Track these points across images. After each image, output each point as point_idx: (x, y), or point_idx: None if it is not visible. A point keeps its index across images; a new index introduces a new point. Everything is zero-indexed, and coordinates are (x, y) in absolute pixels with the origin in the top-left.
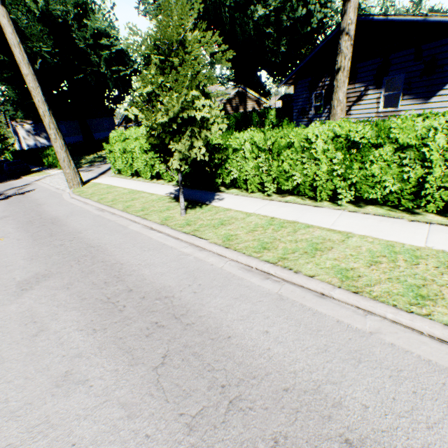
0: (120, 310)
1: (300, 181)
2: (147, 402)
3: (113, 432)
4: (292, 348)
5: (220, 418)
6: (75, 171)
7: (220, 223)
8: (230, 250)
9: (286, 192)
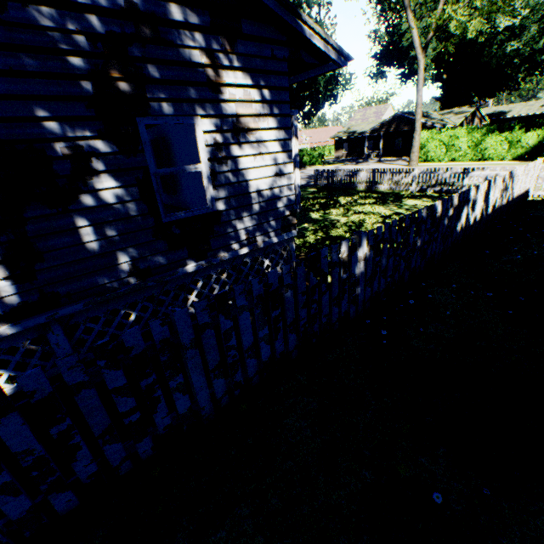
0: None
1: None
2: None
3: None
4: None
5: None
6: (418, 155)
7: None
8: None
9: None
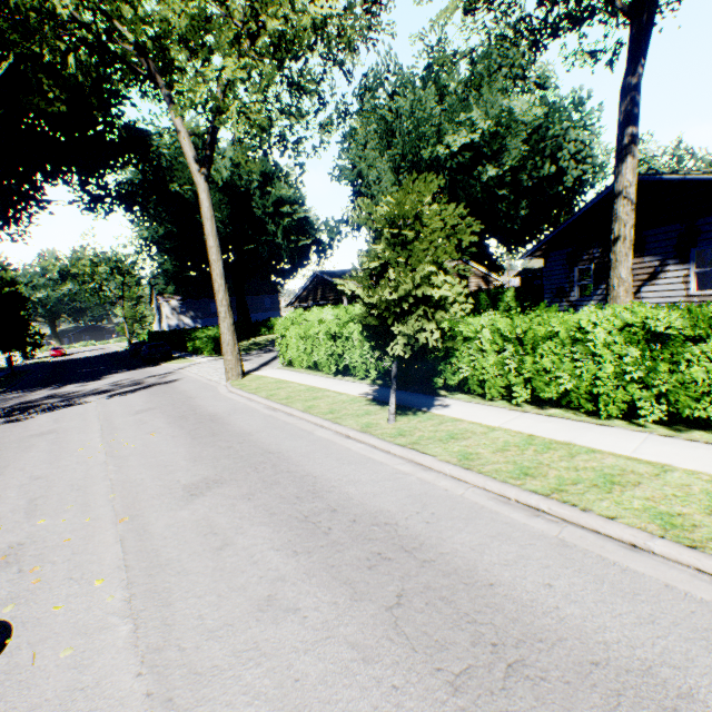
0: (325, 532)
1: (571, 386)
2: (386, 646)
3: (346, 675)
4: (594, 611)
5: (496, 682)
6: (237, 358)
7: (449, 436)
8: (472, 472)
9: (546, 402)
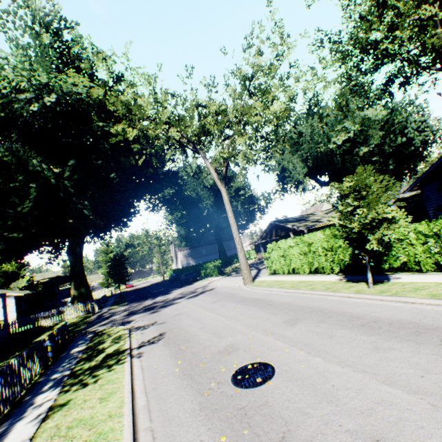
0: (378, 328)
1: None
2: None
3: (438, 360)
4: None
5: None
6: (249, 271)
7: (414, 289)
8: None
9: None
